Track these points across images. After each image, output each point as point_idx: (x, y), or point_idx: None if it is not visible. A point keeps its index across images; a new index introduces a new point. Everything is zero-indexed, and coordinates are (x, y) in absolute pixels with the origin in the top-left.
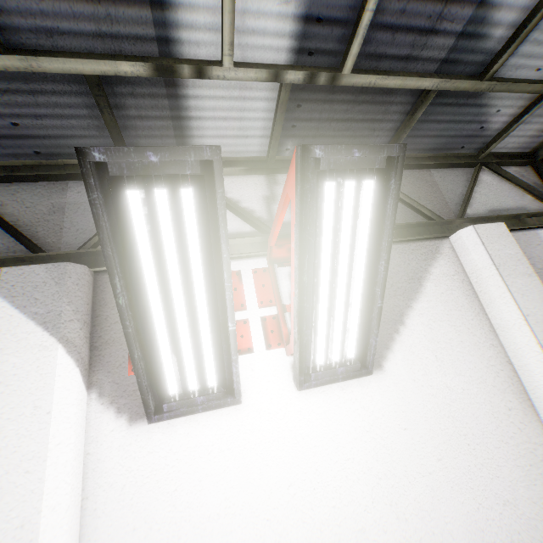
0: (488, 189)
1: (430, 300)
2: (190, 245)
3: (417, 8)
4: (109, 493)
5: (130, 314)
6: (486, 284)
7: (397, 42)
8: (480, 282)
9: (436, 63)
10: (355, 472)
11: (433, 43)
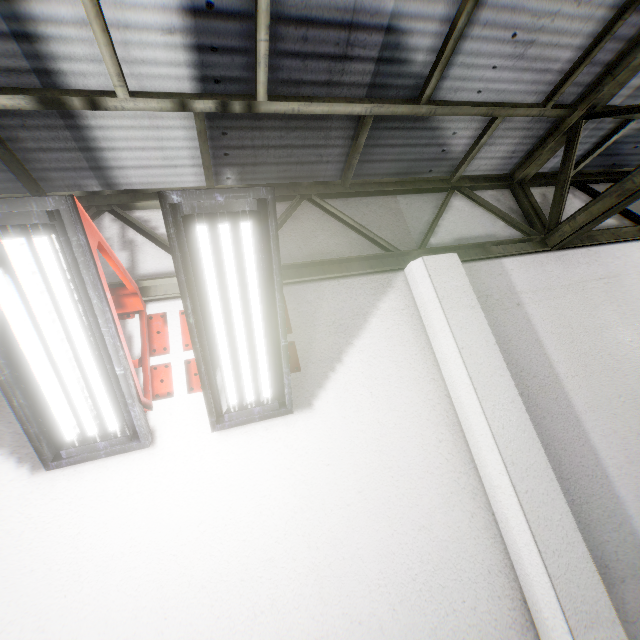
0: (458, 216)
1: (374, 336)
2: (56, 292)
3: (320, 36)
4: (7, 540)
5: (4, 362)
6: (430, 318)
7: (311, 69)
8: (427, 315)
9: (363, 87)
10: (270, 507)
11: (352, 69)
